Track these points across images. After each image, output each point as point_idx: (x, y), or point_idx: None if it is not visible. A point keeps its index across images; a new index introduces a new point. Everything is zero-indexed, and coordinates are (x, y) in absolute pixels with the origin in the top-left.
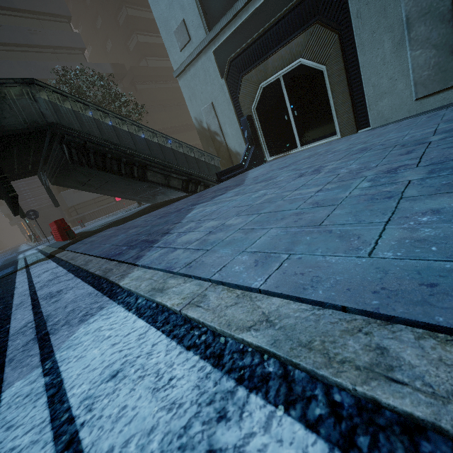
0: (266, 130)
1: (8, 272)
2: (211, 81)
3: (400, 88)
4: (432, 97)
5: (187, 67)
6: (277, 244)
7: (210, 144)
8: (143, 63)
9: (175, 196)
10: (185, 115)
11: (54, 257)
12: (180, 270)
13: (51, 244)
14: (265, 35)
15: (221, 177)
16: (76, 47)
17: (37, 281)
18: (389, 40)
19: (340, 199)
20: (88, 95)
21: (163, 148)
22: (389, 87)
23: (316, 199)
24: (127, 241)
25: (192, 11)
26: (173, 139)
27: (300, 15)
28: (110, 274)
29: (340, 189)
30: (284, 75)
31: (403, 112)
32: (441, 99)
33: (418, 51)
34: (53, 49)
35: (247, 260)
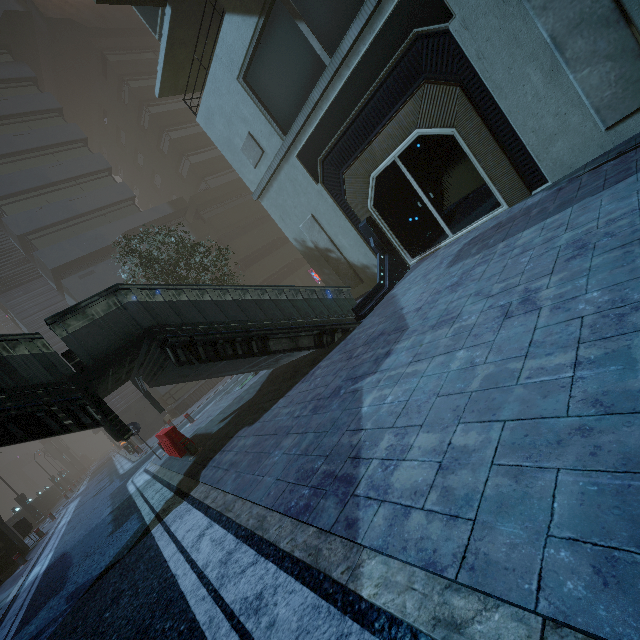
0: (396, 227)
1: (137, 529)
2: (303, 191)
3: (576, 121)
4: (631, 119)
5: (268, 183)
6: (603, 522)
7: (323, 264)
8: (203, 186)
9: (304, 353)
10: (271, 229)
11: (191, 498)
12: (458, 574)
13: (165, 463)
14: (358, 117)
15: (361, 312)
16: (124, 199)
17: (201, 562)
18: (536, 71)
19: (639, 397)
20: (161, 258)
21: (277, 303)
22: (558, 125)
23: (588, 389)
24: (296, 471)
25: (258, 120)
26: (286, 288)
27: (399, 81)
28: (327, 565)
29: (618, 364)
30: (399, 155)
31: (593, 150)
32: None
33: (585, 70)
34: (100, 211)
35: (576, 565)
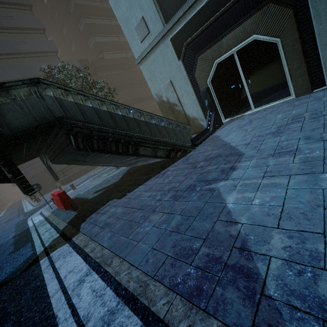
0: (221, 98)
1: (29, 256)
2: (169, 63)
3: None
4: None
5: (147, 54)
6: None
7: (170, 113)
8: (100, 57)
9: (154, 161)
10: (135, 91)
11: (72, 242)
12: None
13: (54, 211)
14: (218, 19)
15: (195, 142)
16: (51, 50)
17: (82, 312)
18: None
19: None
20: (70, 86)
21: (148, 124)
22: None
23: None
24: (173, 246)
25: (150, 9)
26: (156, 116)
27: None
28: None
29: None
30: (237, 51)
31: None
32: None
33: None
34: (34, 54)
35: None
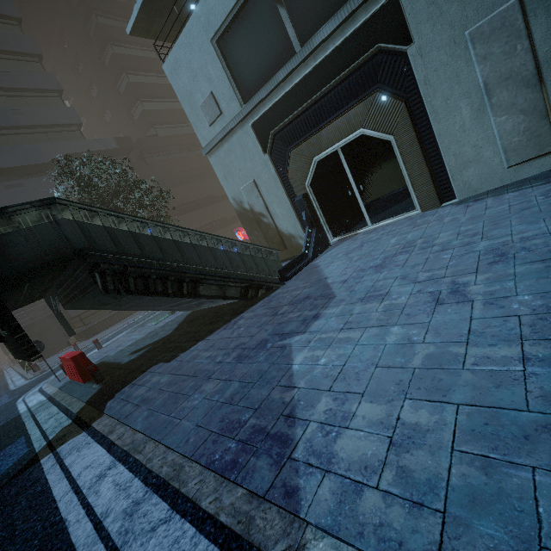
0: (325, 208)
1: (22, 456)
2: (251, 157)
3: (488, 155)
4: (527, 164)
5: (220, 143)
6: None
7: (255, 226)
8: (151, 132)
9: (226, 302)
10: (207, 186)
11: (92, 430)
12: None
13: (65, 386)
14: (314, 105)
15: (285, 274)
16: (70, 123)
17: (100, 509)
18: (467, 107)
19: None
20: (100, 186)
21: (214, 251)
22: (474, 155)
23: (545, 386)
24: (220, 420)
25: (222, 83)
26: (224, 239)
27: (356, 83)
28: (262, 539)
29: None
30: (342, 147)
31: (495, 181)
32: (538, 166)
33: (503, 117)
34: (42, 128)
35: None
